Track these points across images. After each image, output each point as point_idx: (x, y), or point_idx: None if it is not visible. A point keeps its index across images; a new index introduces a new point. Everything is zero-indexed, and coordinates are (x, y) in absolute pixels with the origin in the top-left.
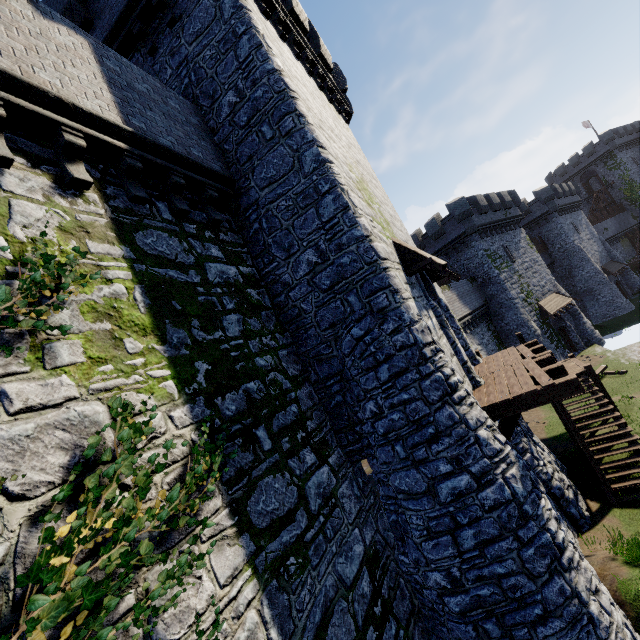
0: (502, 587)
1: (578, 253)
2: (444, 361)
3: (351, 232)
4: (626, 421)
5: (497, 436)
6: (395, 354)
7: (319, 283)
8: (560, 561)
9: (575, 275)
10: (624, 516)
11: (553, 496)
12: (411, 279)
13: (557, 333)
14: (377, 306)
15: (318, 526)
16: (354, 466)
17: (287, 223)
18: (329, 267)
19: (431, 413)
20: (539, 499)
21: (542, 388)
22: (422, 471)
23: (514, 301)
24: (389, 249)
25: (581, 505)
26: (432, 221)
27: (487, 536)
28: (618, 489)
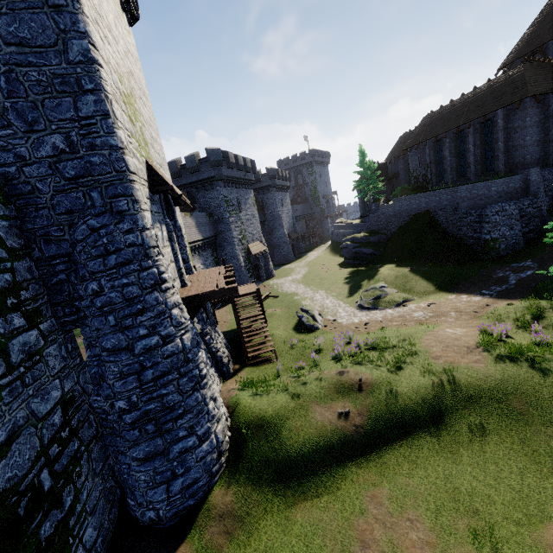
0: (163, 402)
1: (279, 220)
2: (162, 262)
3: (107, 138)
4: (268, 323)
5: (185, 315)
6: (124, 249)
7: (63, 170)
8: (200, 384)
9: (274, 233)
10: (249, 370)
11: (218, 363)
12: (154, 197)
13: (253, 267)
14: (117, 208)
15: (17, 374)
16: (66, 334)
17: (36, 97)
18: (77, 159)
19: (143, 295)
20: (199, 352)
21: (219, 289)
22: (126, 334)
23: (234, 239)
24: (140, 166)
25: (230, 366)
26: (192, 156)
27: (161, 373)
28: (251, 357)
